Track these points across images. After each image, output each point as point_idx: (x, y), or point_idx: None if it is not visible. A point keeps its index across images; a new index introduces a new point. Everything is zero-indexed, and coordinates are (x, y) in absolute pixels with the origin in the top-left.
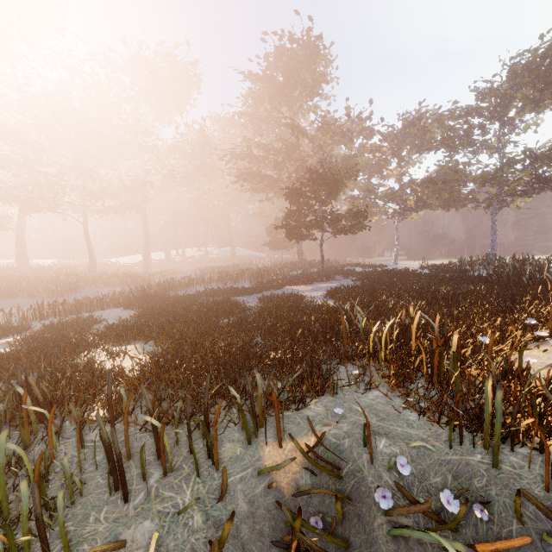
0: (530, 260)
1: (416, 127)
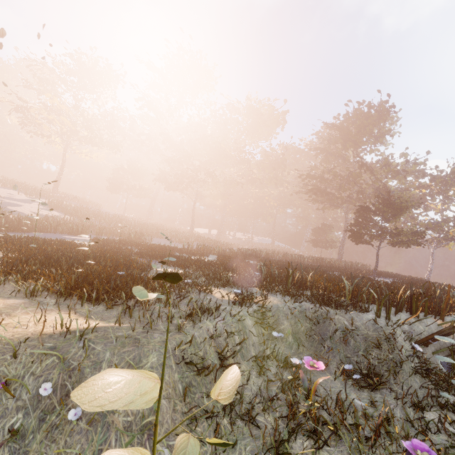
0: None
1: None
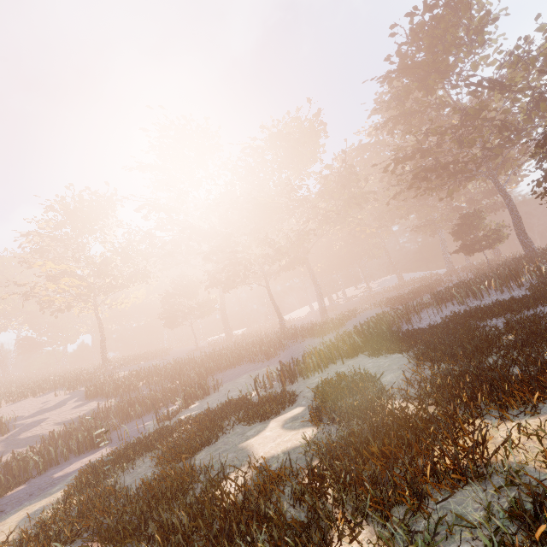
0: None
1: None
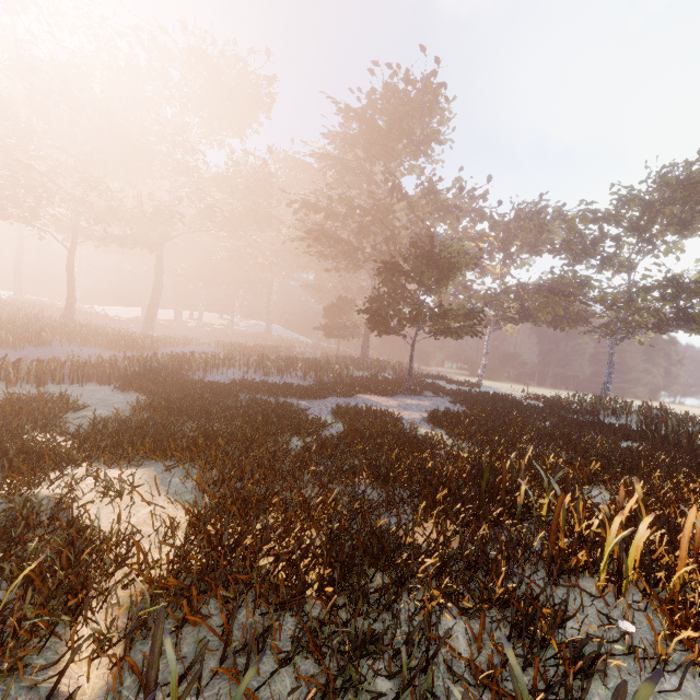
0: (692, 418)
1: (533, 221)
